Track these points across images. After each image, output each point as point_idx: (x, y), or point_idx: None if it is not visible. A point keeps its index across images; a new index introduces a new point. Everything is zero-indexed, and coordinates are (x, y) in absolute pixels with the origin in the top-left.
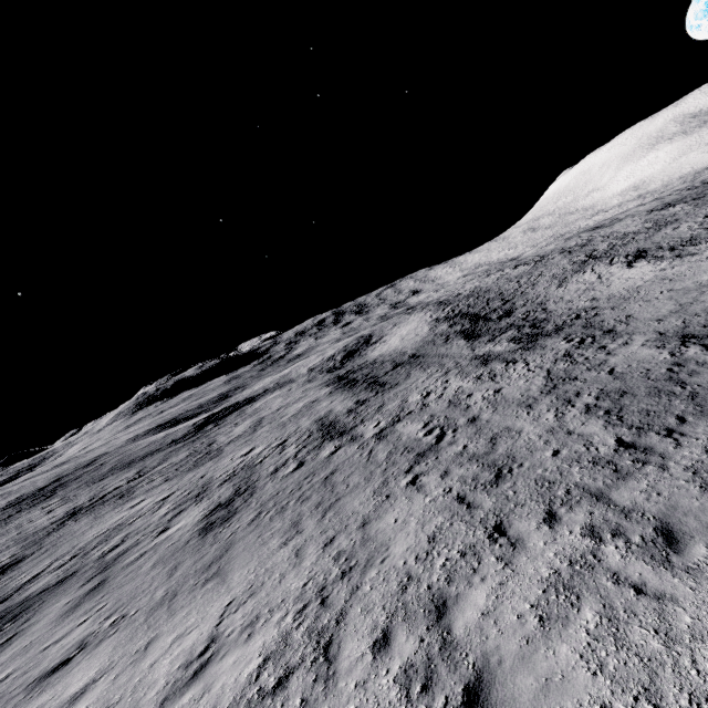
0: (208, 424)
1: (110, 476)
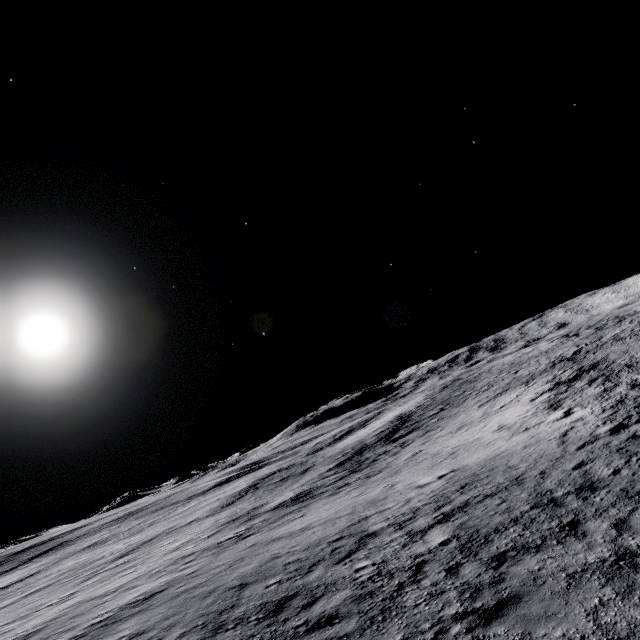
0: (218, 485)
1: (143, 516)
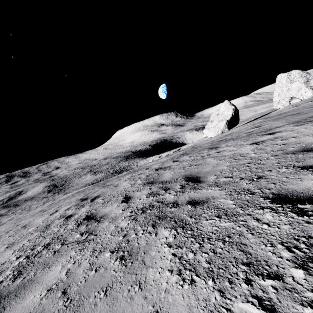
0: None
1: None
